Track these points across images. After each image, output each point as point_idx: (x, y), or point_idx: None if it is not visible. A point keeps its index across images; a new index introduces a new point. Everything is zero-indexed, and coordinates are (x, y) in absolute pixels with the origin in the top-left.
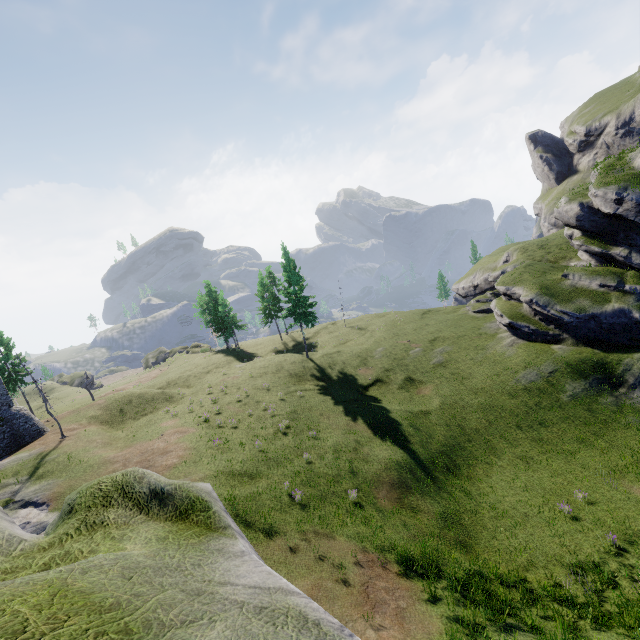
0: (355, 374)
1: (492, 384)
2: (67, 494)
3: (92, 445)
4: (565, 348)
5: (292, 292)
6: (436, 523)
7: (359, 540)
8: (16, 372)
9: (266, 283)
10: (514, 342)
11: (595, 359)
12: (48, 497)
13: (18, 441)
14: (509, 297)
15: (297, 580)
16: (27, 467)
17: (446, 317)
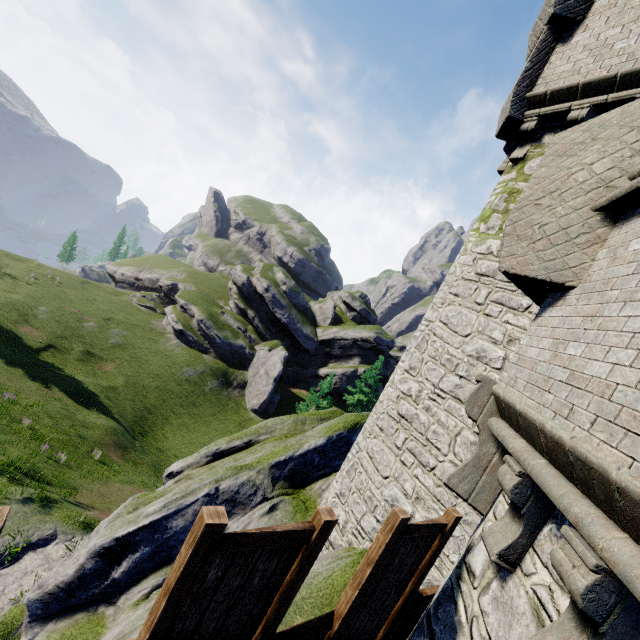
0: (17, 331)
1: (165, 373)
2: None
3: None
4: (210, 358)
5: None
6: (151, 469)
7: (128, 484)
8: None
9: None
10: (180, 344)
11: (224, 369)
12: None
13: None
14: (185, 310)
15: None
16: None
17: (113, 299)
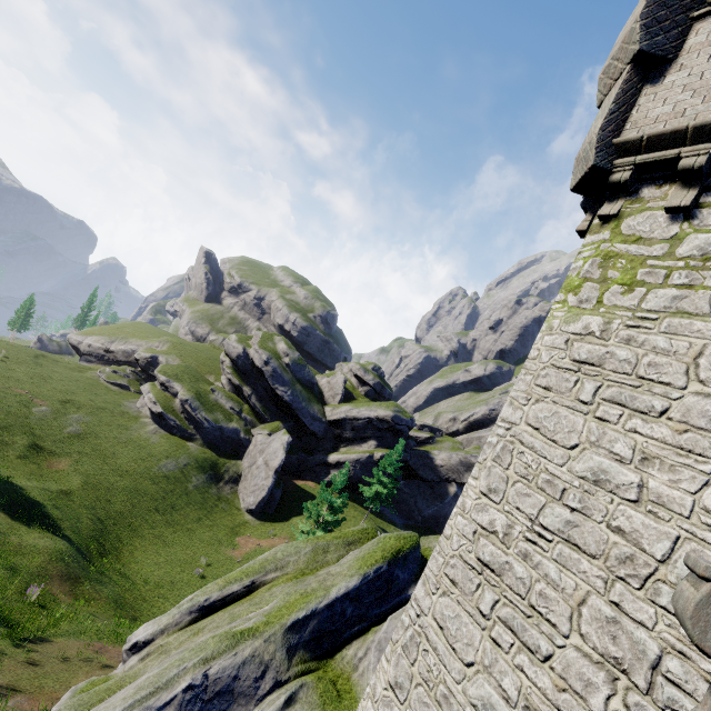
0: None
1: (138, 468)
2: None
3: None
4: (196, 446)
5: None
6: (111, 606)
7: (75, 636)
8: None
9: None
10: (158, 431)
11: (213, 460)
12: None
13: None
14: (166, 388)
15: (72, 682)
16: None
17: (75, 375)
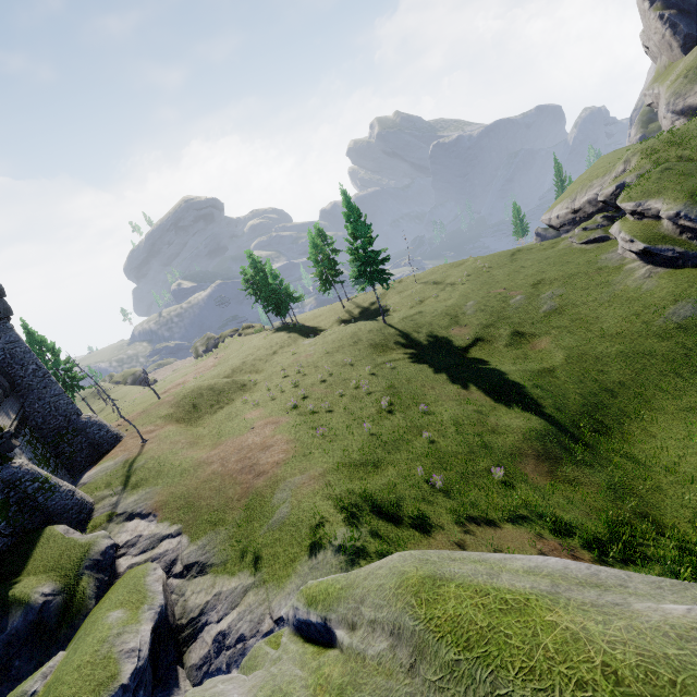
0: (448, 335)
1: (631, 327)
2: (171, 502)
3: (178, 447)
4: None
5: (360, 247)
6: (604, 496)
7: (528, 526)
8: (70, 378)
9: (318, 243)
10: (651, 272)
11: None
12: (152, 507)
13: (97, 450)
14: (640, 215)
15: None
16: (117, 477)
17: (545, 255)
